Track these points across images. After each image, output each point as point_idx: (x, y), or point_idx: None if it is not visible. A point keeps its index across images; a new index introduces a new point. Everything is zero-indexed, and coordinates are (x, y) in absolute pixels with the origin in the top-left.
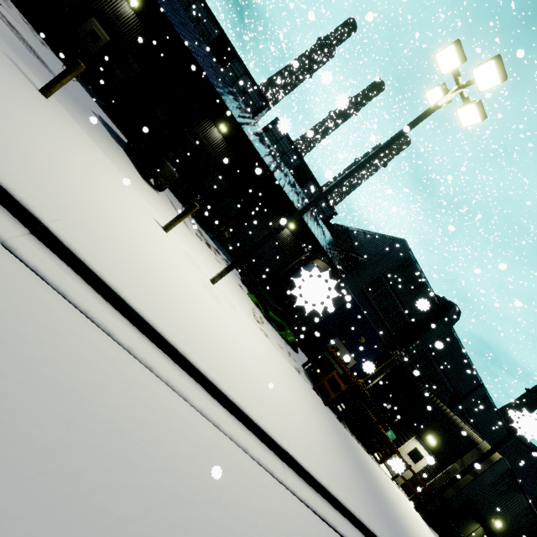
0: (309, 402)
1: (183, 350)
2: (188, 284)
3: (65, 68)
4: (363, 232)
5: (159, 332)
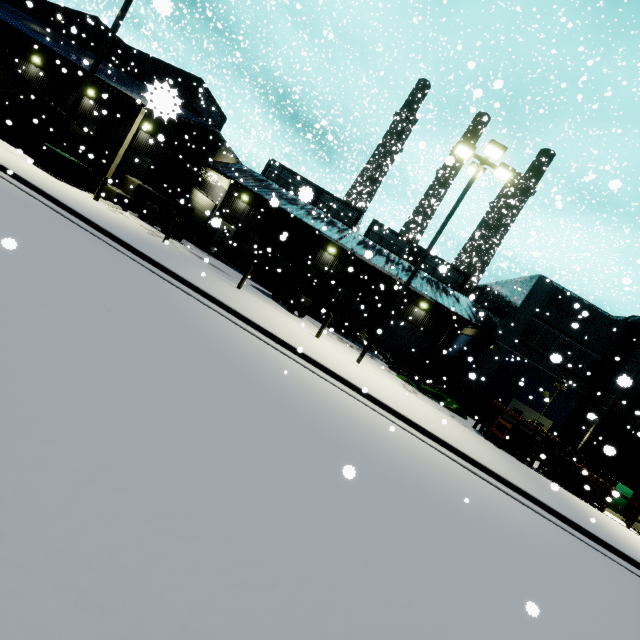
0: (467, 435)
1: (346, 378)
2: (341, 360)
3: (222, 264)
4: (502, 283)
5: (333, 371)
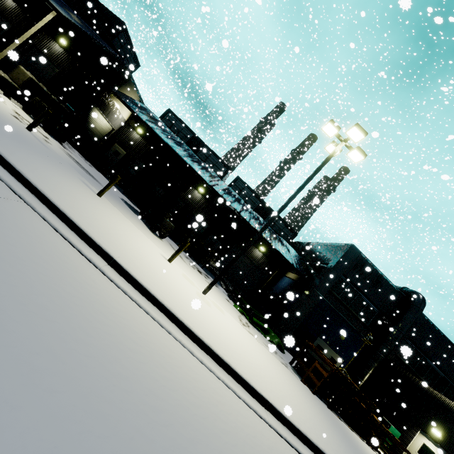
0: (293, 385)
1: (187, 323)
2: (187, 292)
3: (102, 176)
4: (320, 244)
5: (173, 313)
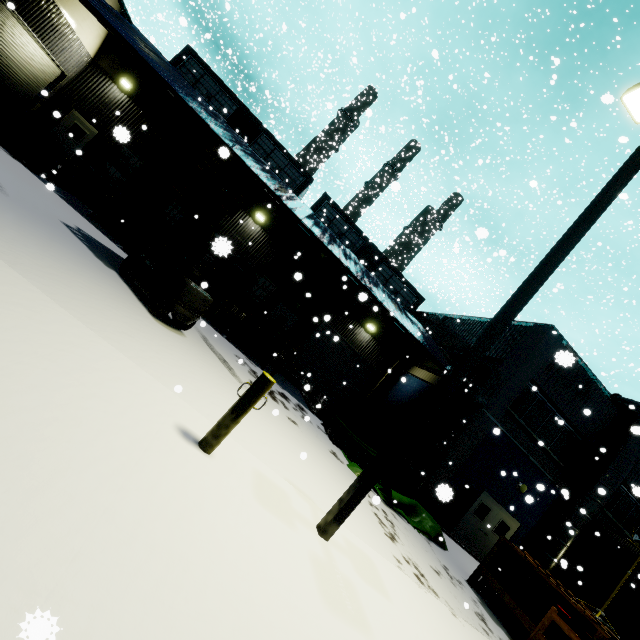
0: None
1: None
2: None
3: (24, 171)
4: (473, 320)
5: None
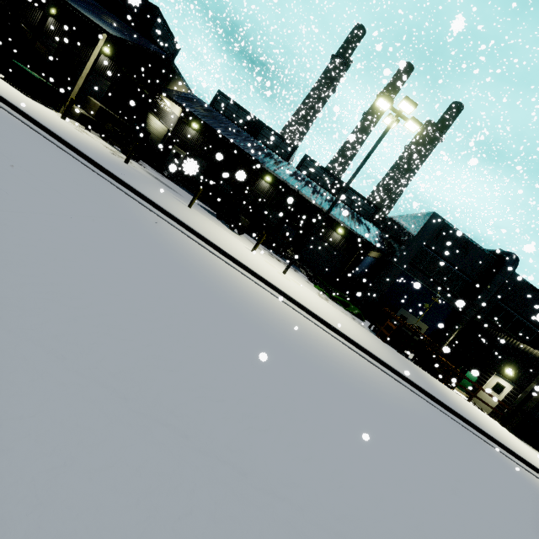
0: (362, 332)
1: (274, 284)
2: (270, 271)
3: (174, 184)
4: (404, 217)
5: (264, 278)
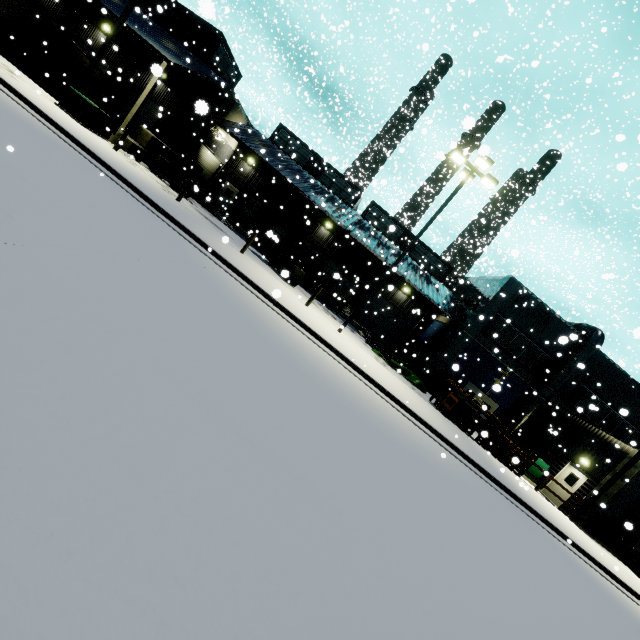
0: (420, 402)
1: (328, 341)
2: (325, 327)
3: (224, 225)
4: (479, 279)
5: (318, 334)
